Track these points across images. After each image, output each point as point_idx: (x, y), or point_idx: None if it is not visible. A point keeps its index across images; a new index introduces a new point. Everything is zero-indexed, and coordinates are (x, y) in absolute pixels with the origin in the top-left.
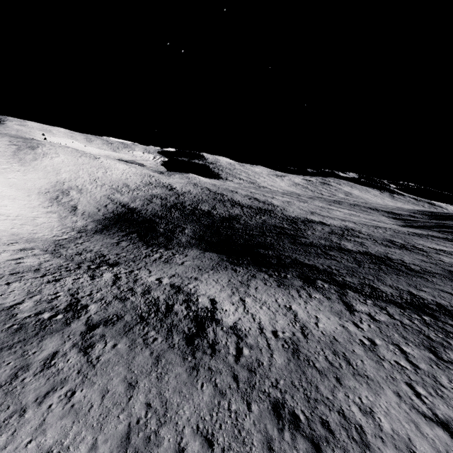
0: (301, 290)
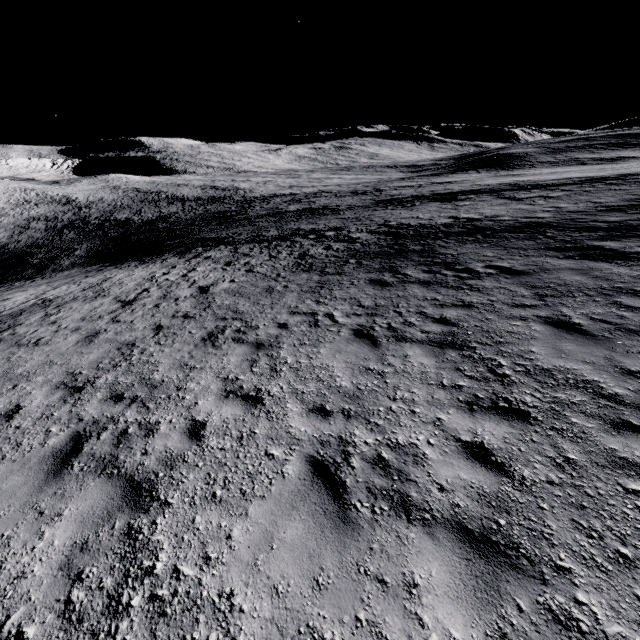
0: (158, 261)
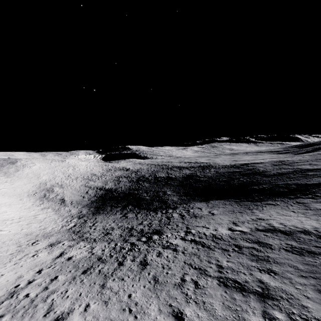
0: None
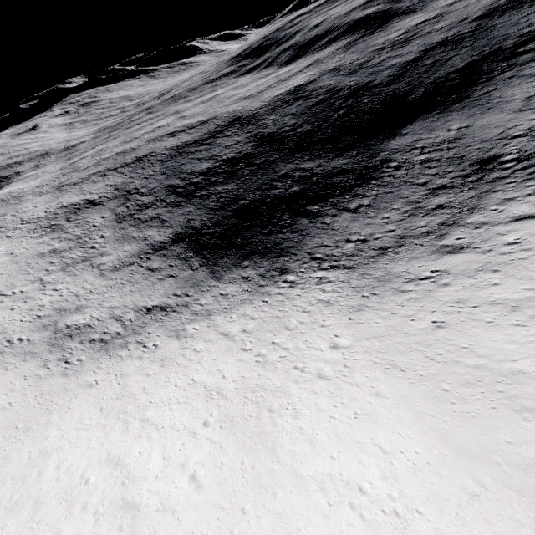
0: None
